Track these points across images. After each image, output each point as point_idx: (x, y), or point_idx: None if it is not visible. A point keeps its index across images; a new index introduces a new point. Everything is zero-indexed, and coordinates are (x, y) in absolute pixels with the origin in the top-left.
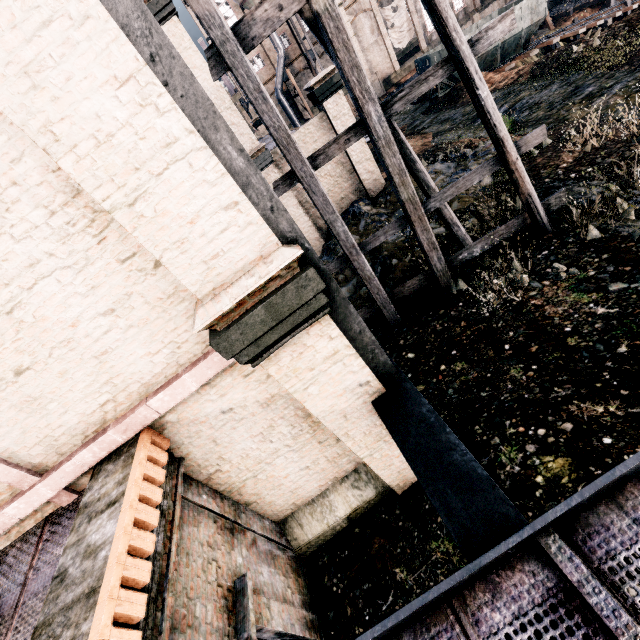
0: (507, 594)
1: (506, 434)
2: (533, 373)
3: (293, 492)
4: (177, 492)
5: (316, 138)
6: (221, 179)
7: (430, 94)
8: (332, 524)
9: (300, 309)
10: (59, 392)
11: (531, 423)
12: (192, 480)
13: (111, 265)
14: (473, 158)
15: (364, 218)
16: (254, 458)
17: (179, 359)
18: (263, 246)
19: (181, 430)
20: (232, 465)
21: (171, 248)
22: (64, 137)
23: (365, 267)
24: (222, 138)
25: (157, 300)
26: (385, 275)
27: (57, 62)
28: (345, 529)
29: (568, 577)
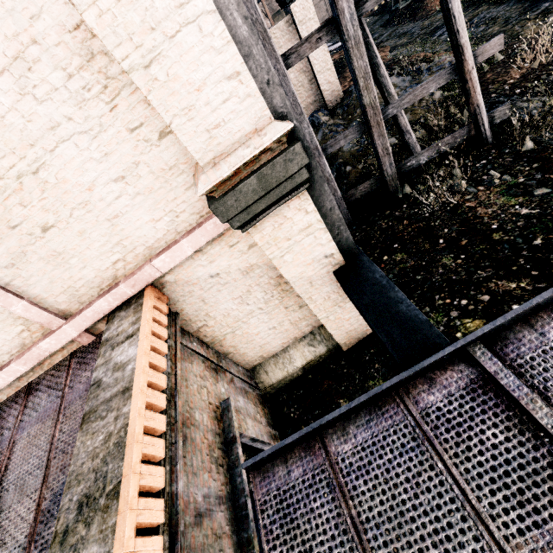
0: (440, 384)
1: (435, 305)
2: (461, 261)
3: (262, 347)
4: (176, 335)
5: (281, 44)
6: (226, 47)
7: (390, 5)
8: (291, 372)
9: (285, 182)
10: (79, 249)
11: (456, 296)
12: (185, 331)
13: (121, 133)
14: (427, 72)
15: (322, 128)
16: (233, 317)
17: (177, 227)
18: (258, 119)
19: (177, 289)
20: (216, 321)
21: (180, 114)
22: None
23: (325, 169)
24: (229, 2)
25: (160, 171)
26: (339, 180)
27: None
28: (300, 376)
29: (487, 369)
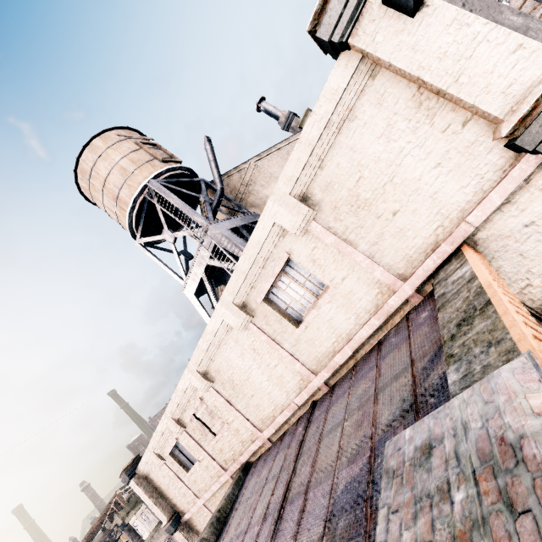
0: None
1: None
2: None
3: None
4: None
5: None
6: (508, 37)
7: None
8: None
9: None
10: (412, 224)
11: None
12: None
13: (437, 137)
14: None
15: None
16: None
17: (483, 187)
18: None
19: (490, 245)
20: (541, 280)
21: (480, 94)
22: (426, 66)
23: None
24: (505, 16)
25: (465, 149)
26: None
27: (423, 36)
28: None
29: None
